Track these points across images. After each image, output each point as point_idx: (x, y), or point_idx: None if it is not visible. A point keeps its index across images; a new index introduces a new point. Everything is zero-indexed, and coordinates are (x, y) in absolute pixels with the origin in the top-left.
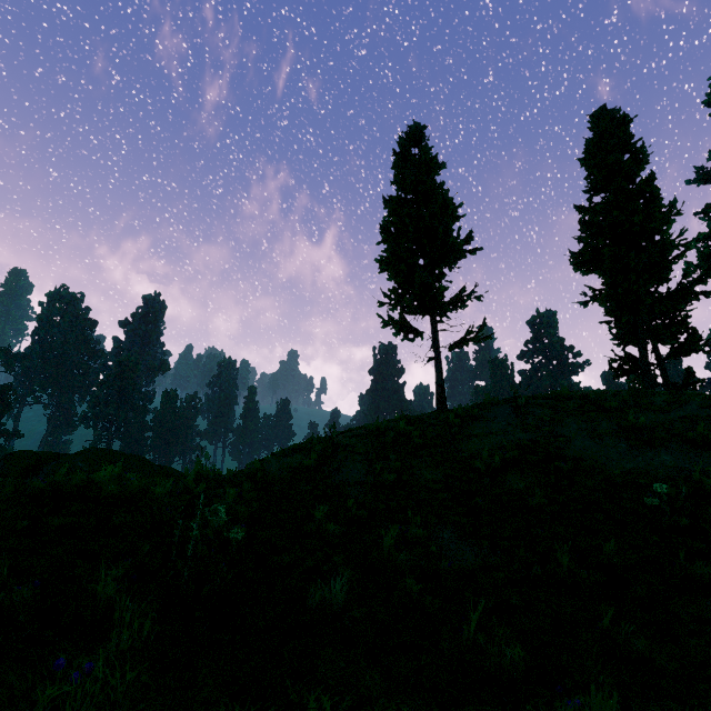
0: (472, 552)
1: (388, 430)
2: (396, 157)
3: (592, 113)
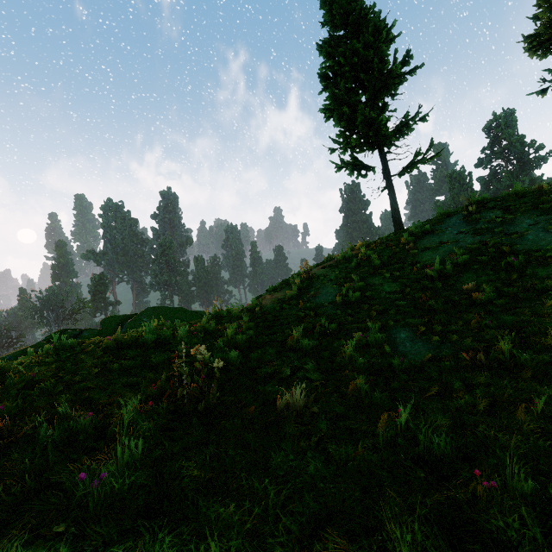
0: (425, 346)
1: (352, 257)
2: None
3: None
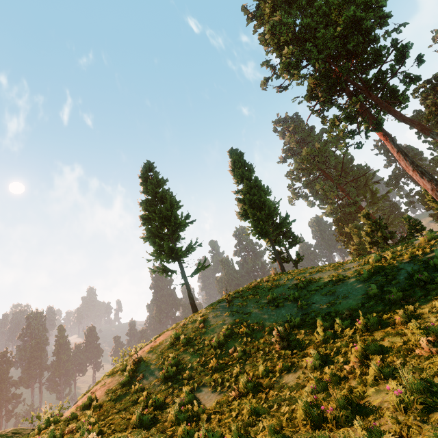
0: (214, 396)
1: (167, 338)
2: (140, 179)
3: (228, 151)
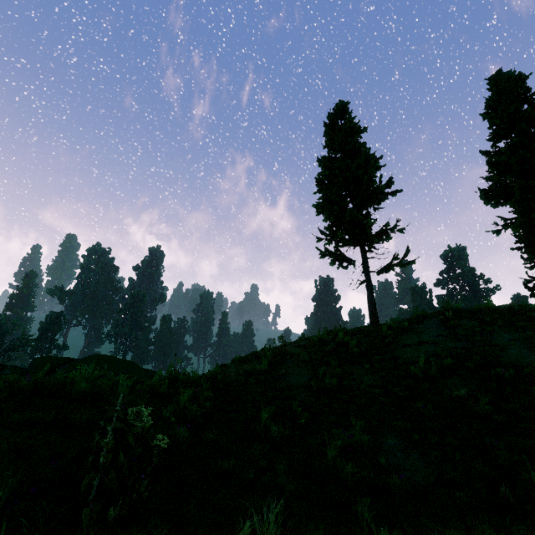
0: (421, 462)
1: (328, 341)
2: (326, 127)
3: (490, 77)
